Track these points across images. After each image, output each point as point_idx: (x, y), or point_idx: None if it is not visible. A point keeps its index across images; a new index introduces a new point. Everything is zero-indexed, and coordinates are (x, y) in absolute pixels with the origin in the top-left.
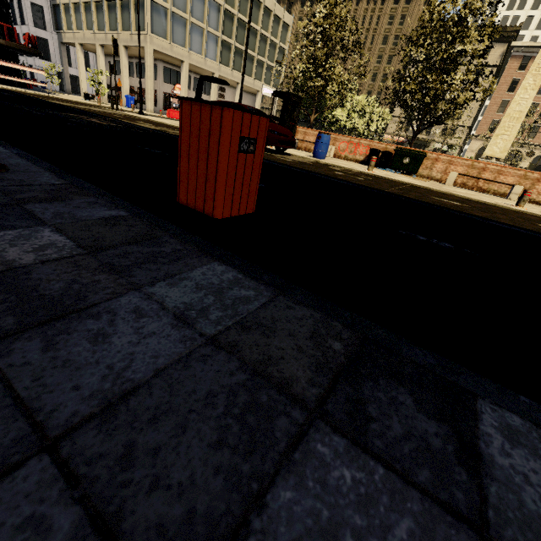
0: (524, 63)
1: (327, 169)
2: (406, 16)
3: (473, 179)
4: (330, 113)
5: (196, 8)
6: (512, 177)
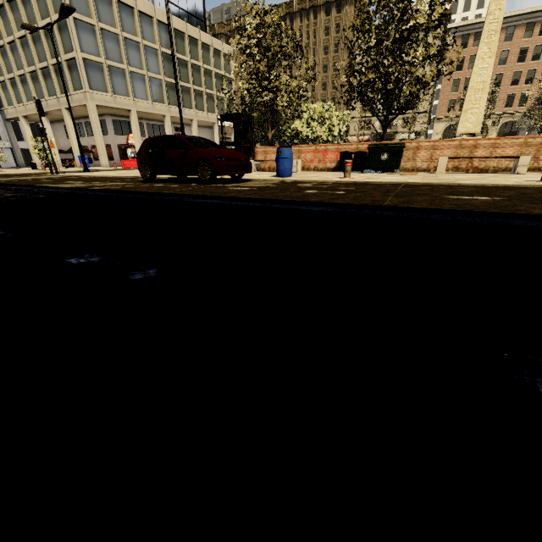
0: (464, 42)
1: (295, 189)
2: (340, 24)
3: (466, 160)
4: (289, 127)
5: (132, 57)
6: (511, 147)
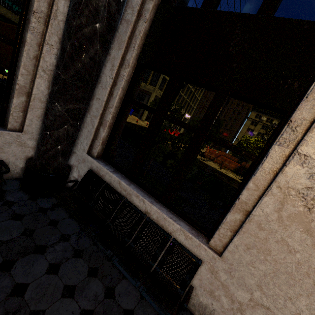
0: None
1: None
2: None
3: None
4: None
5: None
6: None
